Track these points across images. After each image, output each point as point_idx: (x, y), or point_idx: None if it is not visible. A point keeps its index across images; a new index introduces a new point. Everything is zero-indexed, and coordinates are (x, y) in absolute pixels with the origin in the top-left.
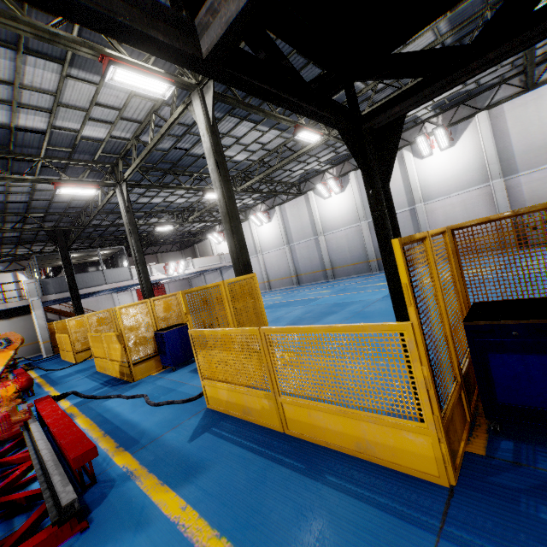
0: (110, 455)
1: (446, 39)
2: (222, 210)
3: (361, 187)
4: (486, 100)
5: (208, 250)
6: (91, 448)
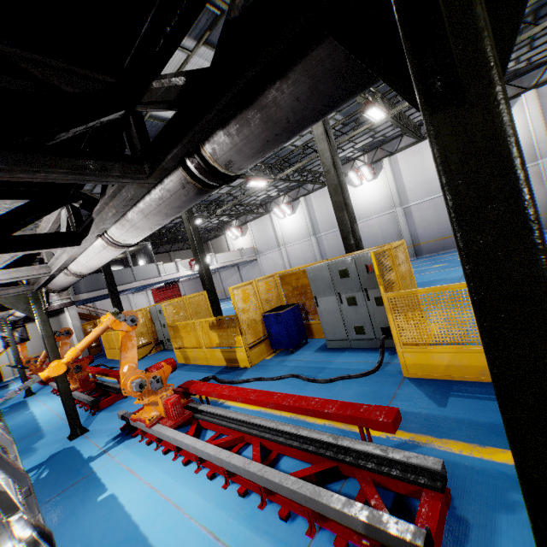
0: (347, 429)
1: (527, 9)
2: (332, 182)
3: (395, 173)
4: (532, 79)
5: (223, 247)
6: (396, 410)
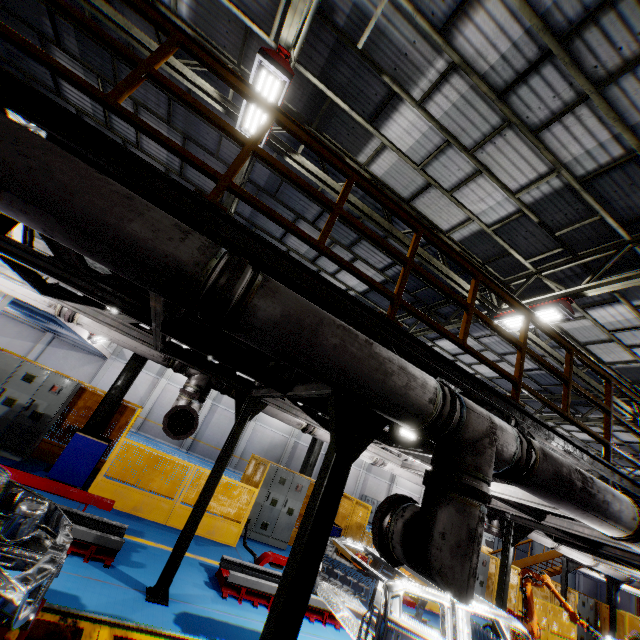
0: None
1: None
2: None
3: None
4: None
5: None
6: None
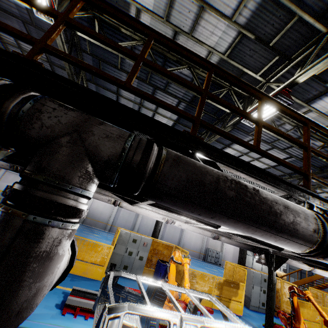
0: None
1: None
2: None
3: None
4: None
5: None
6: None
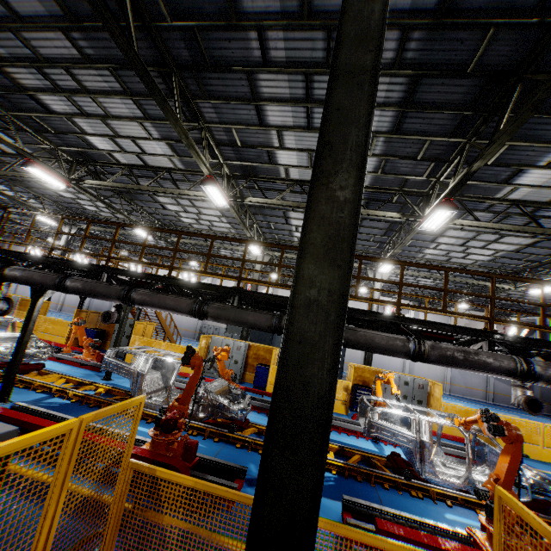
0: None
1: None
2: None
3: None
4: None
5: None
6: None
